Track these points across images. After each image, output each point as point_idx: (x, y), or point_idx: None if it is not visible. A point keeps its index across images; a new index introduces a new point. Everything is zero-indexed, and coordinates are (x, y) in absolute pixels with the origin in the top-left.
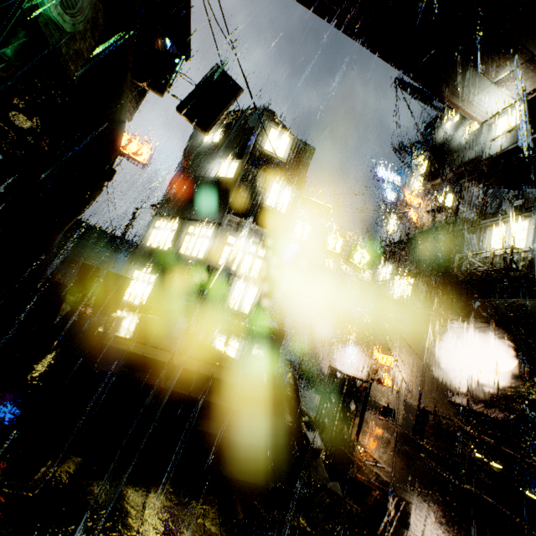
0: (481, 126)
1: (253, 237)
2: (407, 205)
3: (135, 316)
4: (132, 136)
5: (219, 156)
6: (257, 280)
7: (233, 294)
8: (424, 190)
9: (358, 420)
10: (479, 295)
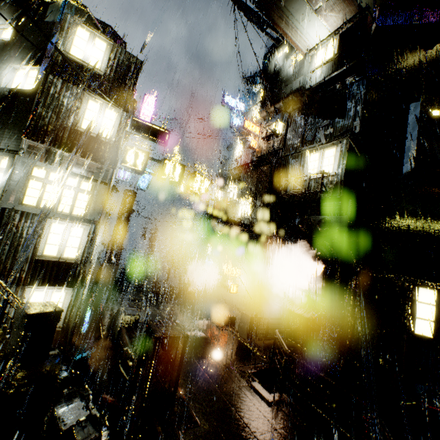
0: (304, 57)
1: (72, 168)
2: (247, 131)
3: None
4: None
5: (11, 58)
6: (84, 217)
7: (48, 239)
8: (261, 118)
9: (174, 379)
10: (299, 213)
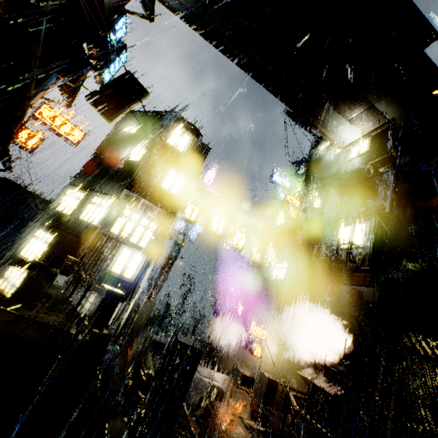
0: (341, 150)
1: (147, 212)
2: (288, 203)
3: (7, 269)
4: (68, 120)
5: (132, 143)
6: (145, 249)
7: (118, 259)
8: (302, 193)
9: (184, 388)
10: (330, 280)
